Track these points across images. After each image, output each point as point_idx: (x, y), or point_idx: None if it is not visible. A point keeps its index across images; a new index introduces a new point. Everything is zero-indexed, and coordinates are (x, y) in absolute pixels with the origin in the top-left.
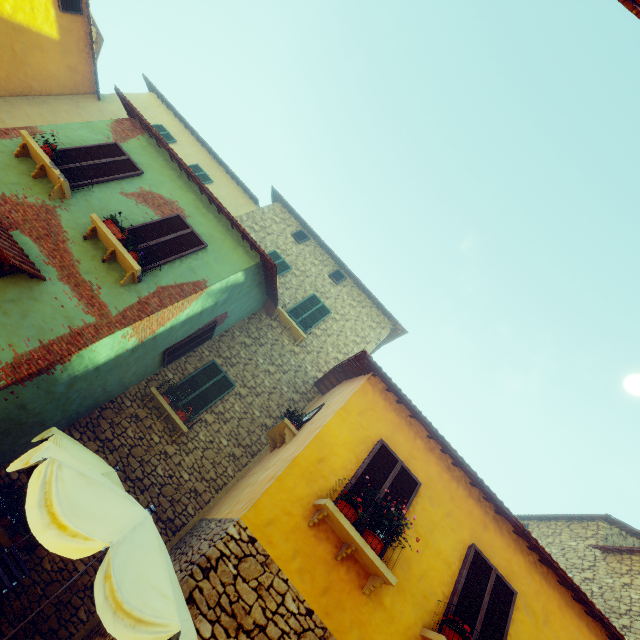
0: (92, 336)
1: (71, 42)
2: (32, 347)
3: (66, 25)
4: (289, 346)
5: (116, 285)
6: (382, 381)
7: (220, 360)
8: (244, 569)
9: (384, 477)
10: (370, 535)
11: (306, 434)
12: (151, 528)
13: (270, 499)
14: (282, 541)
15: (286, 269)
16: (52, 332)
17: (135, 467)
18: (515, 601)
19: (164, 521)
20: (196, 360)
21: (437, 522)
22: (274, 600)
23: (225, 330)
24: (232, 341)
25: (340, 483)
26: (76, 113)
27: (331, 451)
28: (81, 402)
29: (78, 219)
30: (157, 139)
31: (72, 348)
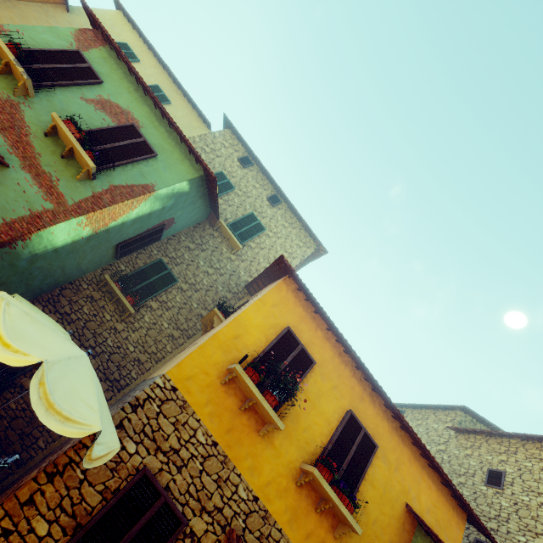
0: (50, 220)
1: None
2: None
3: None
4: (227, 254)
5: (73, 179)
6: (295, 282)
7: (166, 259)
8: (166, 409)
9: (287, 355)
10: (268, 394)
11: (229, 319)
12: (86, 364)
13: (192, 361)
14: (198, 392)
15: (230, 189)
16: (14, 212)
17: (89, 337)
18: (376, 452)
19: (111, 381)
20: (146, 257)
21: (325, 392)
22: (188, 433)
23: (173, 235)
24: (178, 244)
25: (250, 355)
26: (45, 21)
27: (246, 331)
28: (43, 279)
29: (40, 117)
30: (117, 52)
31: (32, 228)
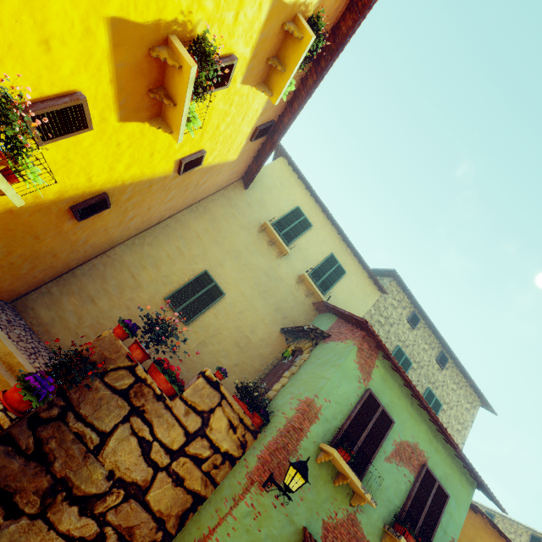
0: None
1: (244, 155)
2: None
3: (247, 146)
4: None
5: None
6: None
7: None
8: None
9: None
10: None
11: None
12: None
13: None
14: None
15: (408, 365)
16: None
17: None
18: None
19: None
20: None
21: None
22: None
23: None
24: None
25: None
26: (231, 215)
27: None
28: None
29: (371, 518)
30: (392, 363)
31: None
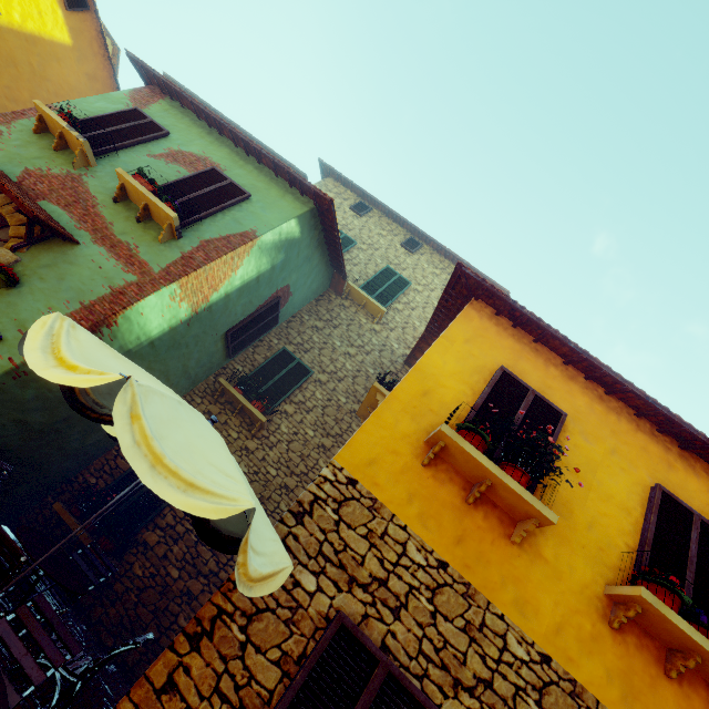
0: (136, 294)
1: (85, 45)
2: (73, 309)
3: (76, 26)
4: (368, 325)
5: (155, 243)
6: (489, 305)
7: (291, 347)
8: (347, 514)
9: (513, 408)
10: (508, 467)
11: None
12: (210, 428)
13: (367, 437)
14: (391, 483)
15: (350, 244)
16: (92, 293)
17: None
18: None
19: None
20: (265, 350)
21: (598, 461)
22: (392, 550)
23: (292, 316)
24: (301, 326)
25: (455, 418)
26: None
27: (437, 383)
28: None
29: (106, 184)
30: (179, 99)
31: (115, 307)
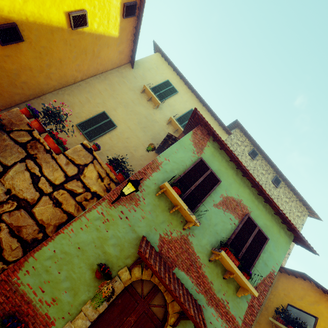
0: None
1: (124, 35)
2: None
3: (123, 25)
4: None
5: (234, 296)
6: None
7: None
8: None
9: None
10: None
11: None
12: None
13: None
14: None
15: None
16: None
17: None
18: None
19: None
20: None
21: None
22: None
23: None
24: None
25: None
26: (123, 82)
27: None
28: None
29: (201, 241)
30: (220, 144)
31: None
